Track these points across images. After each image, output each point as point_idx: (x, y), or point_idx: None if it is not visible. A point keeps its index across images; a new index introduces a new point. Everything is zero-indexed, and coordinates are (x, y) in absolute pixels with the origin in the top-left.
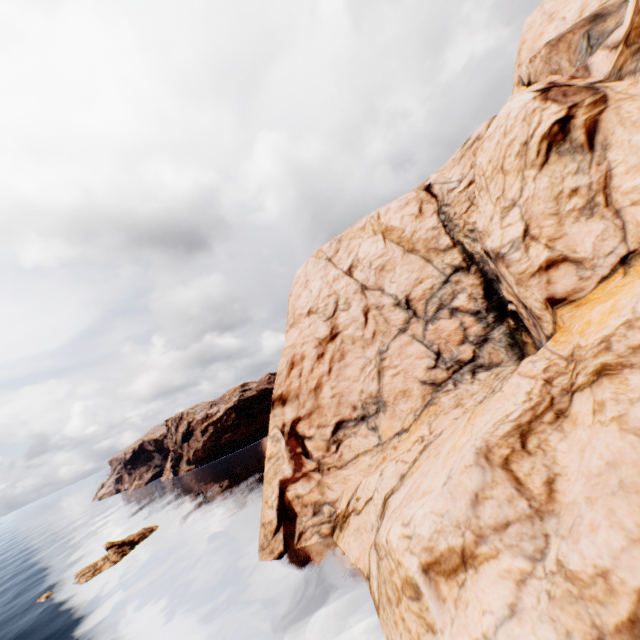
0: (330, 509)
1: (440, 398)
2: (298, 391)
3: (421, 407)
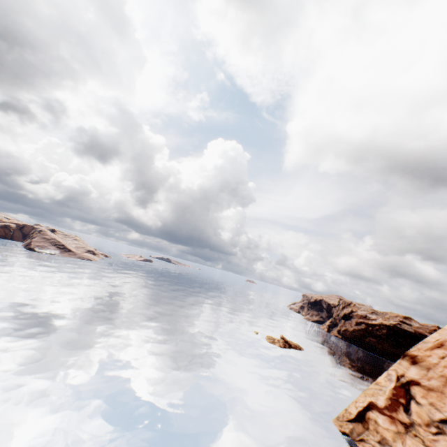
0: None
1: None
2: (431, 366)
3: None
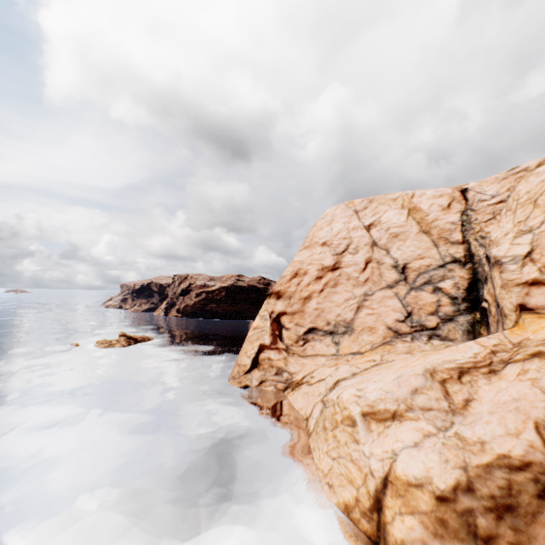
0: (288, 376)
1: (397, 343)
2: (292, 294)
3: (379, 343)
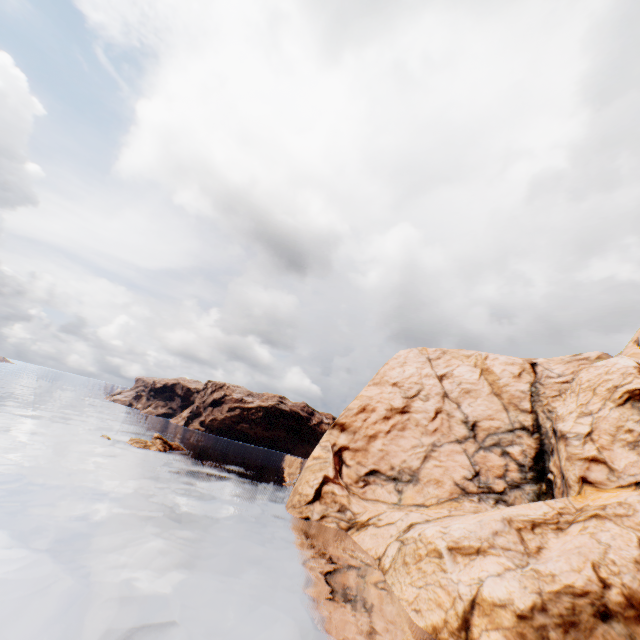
0: (351, 515)
1: (464, 501)
2: (357, 429)
3: (446, 498)
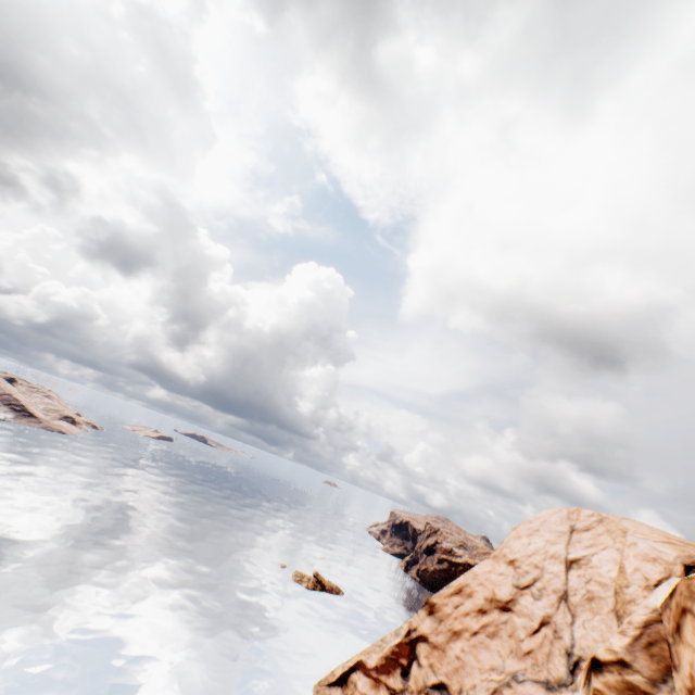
0: None
1: None
2: (444, 617)
3: None
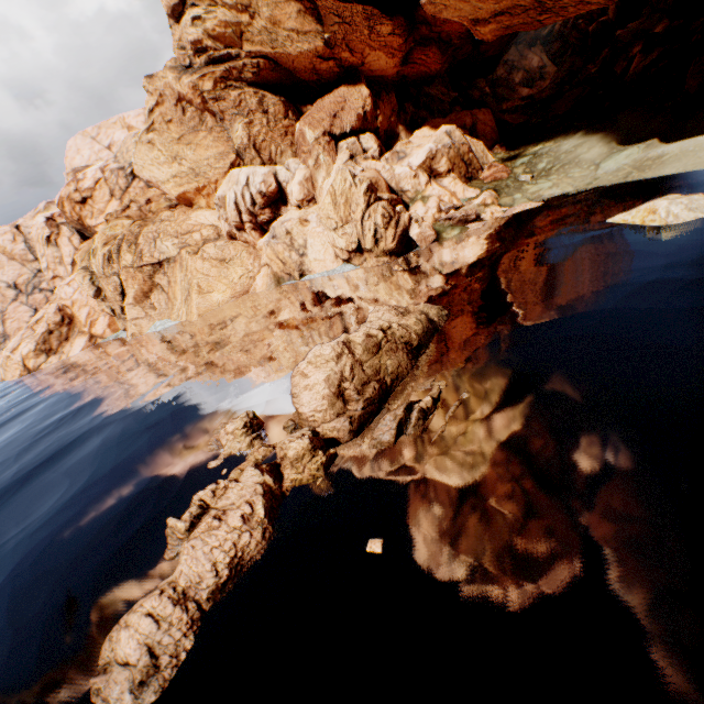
0: None
1: None
2: None
3: None
